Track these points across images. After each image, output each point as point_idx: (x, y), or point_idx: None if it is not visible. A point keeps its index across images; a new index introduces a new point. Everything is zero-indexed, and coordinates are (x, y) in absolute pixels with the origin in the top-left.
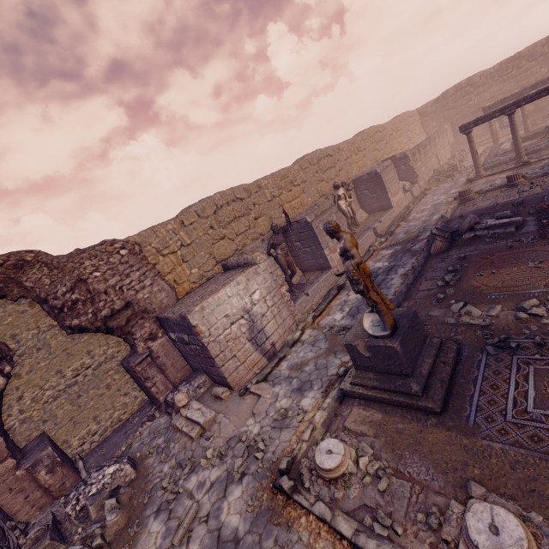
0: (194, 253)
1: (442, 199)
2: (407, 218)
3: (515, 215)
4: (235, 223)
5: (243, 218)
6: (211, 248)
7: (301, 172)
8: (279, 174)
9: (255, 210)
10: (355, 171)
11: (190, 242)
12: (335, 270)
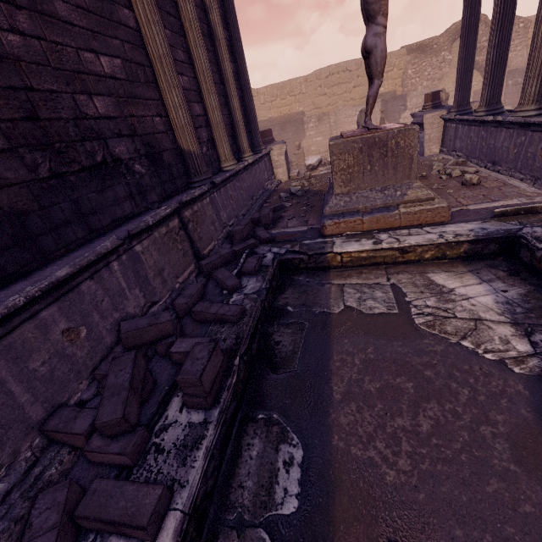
0: None
1: None
2: None
3: None
4: None
5: None
6: None
7: None
8: None
9: None
10: None
11: None
12: None
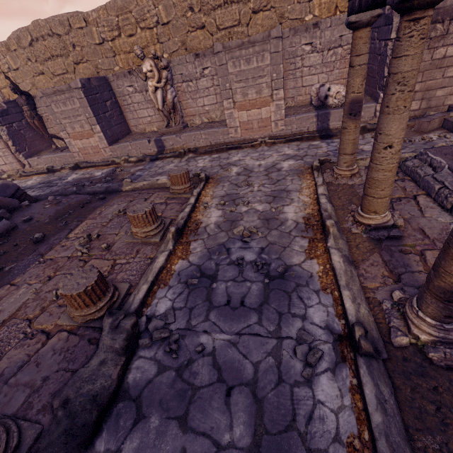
0: (23, 78)
1: (252, 162)
2: (207, 154)
3: (3, 240)
4: (51, 62)
5: (60, 58)
6: (34, 79)
7: (160, 5)
8: (114, 5)
9: (73, 53)
10: (312, 18)
11: (15, 68)
12: (77, 155)
